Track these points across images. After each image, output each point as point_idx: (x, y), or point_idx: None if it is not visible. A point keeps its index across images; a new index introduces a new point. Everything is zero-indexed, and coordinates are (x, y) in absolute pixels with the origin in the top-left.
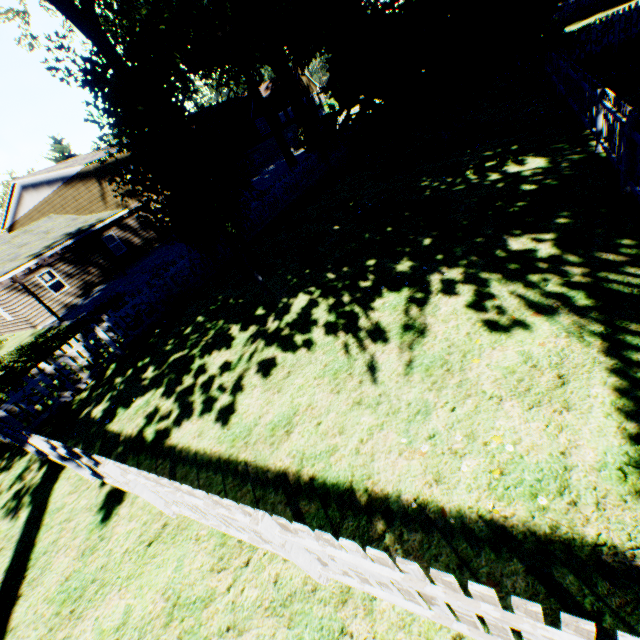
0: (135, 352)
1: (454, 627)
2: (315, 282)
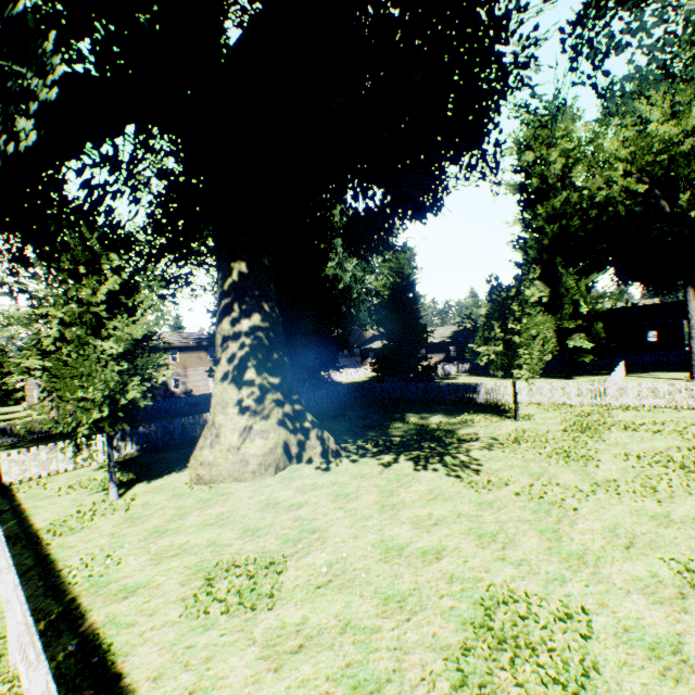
0: (43, 438)
1: None
2: None
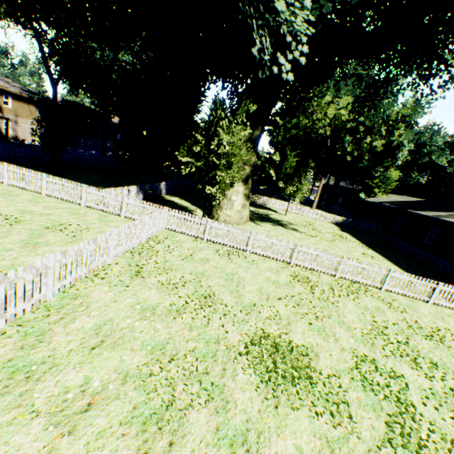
0: None
1: (64, 196)
2: (75, 180)
